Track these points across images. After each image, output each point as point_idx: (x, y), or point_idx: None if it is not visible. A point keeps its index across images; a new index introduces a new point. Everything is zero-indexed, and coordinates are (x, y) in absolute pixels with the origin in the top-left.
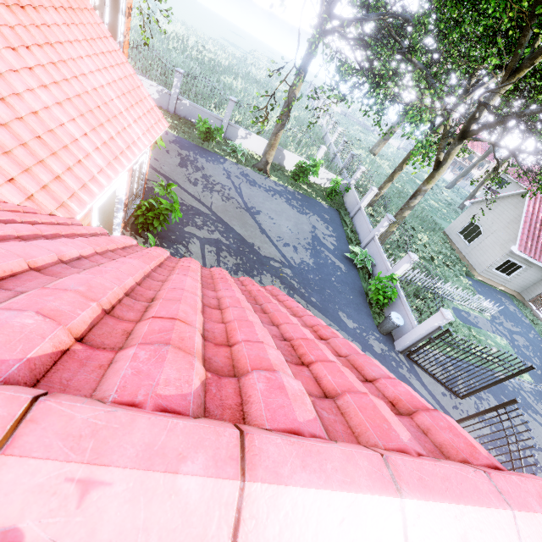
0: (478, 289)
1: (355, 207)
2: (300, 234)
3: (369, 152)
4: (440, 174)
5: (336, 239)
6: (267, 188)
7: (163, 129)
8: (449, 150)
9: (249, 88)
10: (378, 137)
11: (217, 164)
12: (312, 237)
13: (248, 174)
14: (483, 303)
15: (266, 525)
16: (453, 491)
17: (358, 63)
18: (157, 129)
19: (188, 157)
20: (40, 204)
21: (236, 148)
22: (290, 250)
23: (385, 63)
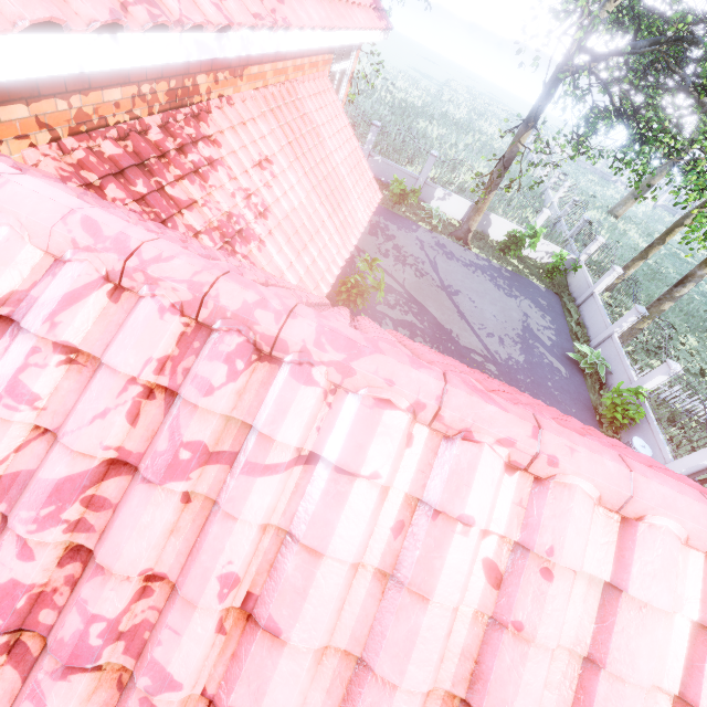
0: None
1: (584, 291)
2: (507, 322)
3: (608, 214)
4: None
5: (555, 332)
6: (466, 262)
7: (377, 201)
8: None
9: (446, 133)
10: (623, 190)
11: (409, 232)
12: (523, 328)
13: (444, 245)
14: None
15: (644, 492)
16: None
17: (615, 108)
18: (374, 202)
19: (378, 223)
20: (305, 284)
21: (432, 212)
22: (494, 341)
23: (658, 111)
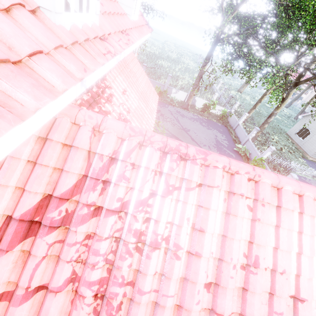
0: (310, 165)
1: (235, 123)
2: (210, 140)
3: (237, 91)
4: (284, 104)
5: (228, 141)
6: (189, 117)
7: (157, 99)
8: (288, 92)
9: (170, 65)
10: (241, 81)
11: (165, 108)
12: (216, 141)
13: (180, 111)
14: (314, 172)
15: (282, 181)
16: (308, 185)
17: (238, 54)
18: (157, 99)
19: None
20: None
21: (172, 99)
22: (207, 148)
23: (253, 56)
